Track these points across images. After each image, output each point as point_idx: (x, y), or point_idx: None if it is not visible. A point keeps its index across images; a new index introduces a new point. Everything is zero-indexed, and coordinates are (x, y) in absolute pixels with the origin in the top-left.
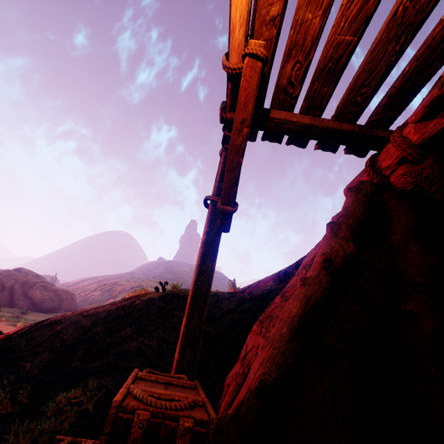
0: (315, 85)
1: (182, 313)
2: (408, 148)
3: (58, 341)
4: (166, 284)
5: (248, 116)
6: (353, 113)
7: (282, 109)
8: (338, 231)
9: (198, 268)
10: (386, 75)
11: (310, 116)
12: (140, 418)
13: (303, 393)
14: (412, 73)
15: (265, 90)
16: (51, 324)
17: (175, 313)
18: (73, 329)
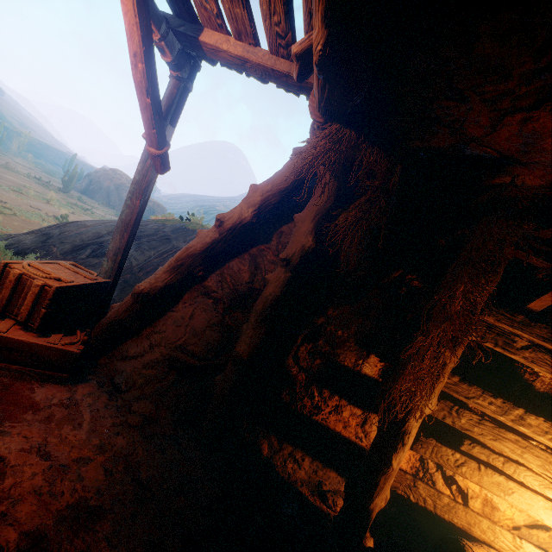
0: (225, 4)
1: (178, 244)
2: (311, 112)
3: (79, 239)
4: (193, 216)
5: (137, 49)
6: (284, 48)
7: (215, 29)
8: (252, 195)
9: (125, 202)
10: (287, 2)
11: (245, 44)
12: (14, 272)
13: (176, 309)
14: (308, 5)
15: (185, 1)
16: (80, 225)
17: (173, 241)
18: (92, 233)
